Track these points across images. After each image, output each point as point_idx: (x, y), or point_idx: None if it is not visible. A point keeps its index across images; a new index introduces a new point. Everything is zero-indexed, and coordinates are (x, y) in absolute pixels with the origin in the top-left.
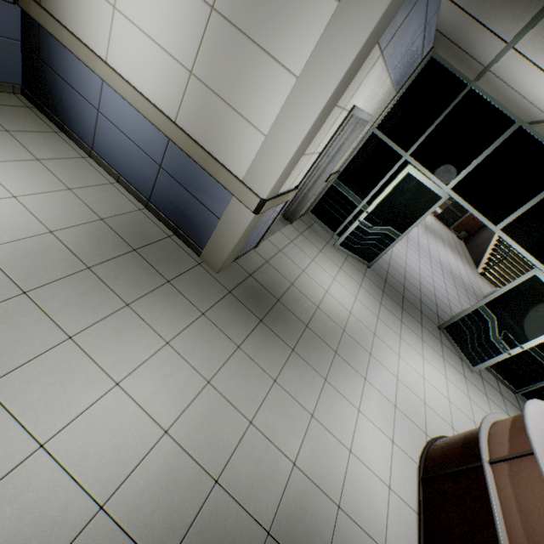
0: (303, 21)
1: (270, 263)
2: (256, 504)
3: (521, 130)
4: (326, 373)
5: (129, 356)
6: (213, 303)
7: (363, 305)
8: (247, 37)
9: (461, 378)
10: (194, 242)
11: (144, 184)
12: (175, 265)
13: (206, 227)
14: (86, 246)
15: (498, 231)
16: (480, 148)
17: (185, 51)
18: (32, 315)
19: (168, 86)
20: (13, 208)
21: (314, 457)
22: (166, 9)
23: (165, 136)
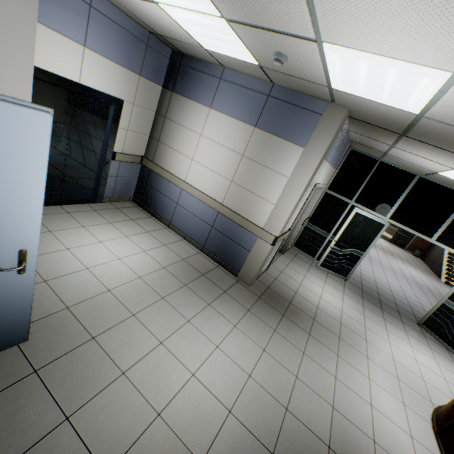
0: (288, 156)
1: (278, 280)
2: (315, 427)
3: (421, 179)
4: (337, 351)
5: (218, 332)
6: (252, 303)
7: (349, 306)
8: (261, 165)
9: (452, 364)
10: (232, 268)
11: (201, 238)
12: (225, 282)
13: (241, 257)
14: (181, 274)
15: (434, 242)
16: (399, 192)
17: (229, 173)
18: (169, 309)
19: (219, 188)
20: (145, 257)
21: (346, 405)
22: (219, 158)
23: (216, 211)
